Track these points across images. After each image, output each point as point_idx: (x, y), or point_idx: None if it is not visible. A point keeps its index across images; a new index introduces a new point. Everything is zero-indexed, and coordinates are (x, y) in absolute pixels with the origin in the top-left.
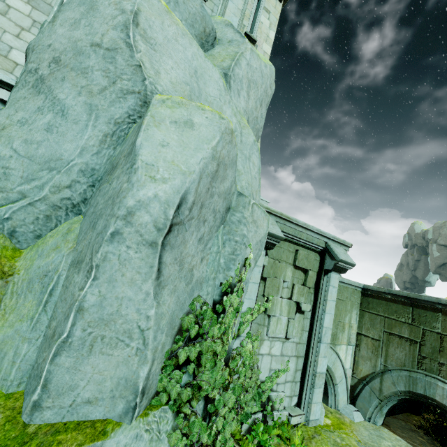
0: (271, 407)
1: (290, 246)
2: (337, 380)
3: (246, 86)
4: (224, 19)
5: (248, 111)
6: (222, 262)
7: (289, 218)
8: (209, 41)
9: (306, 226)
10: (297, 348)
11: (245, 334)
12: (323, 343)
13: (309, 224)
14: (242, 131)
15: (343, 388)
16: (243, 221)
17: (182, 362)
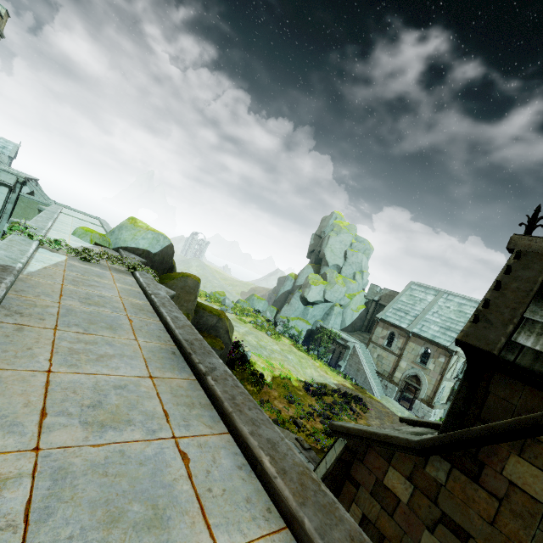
0: None
1: None
2: None
3: None
4: None
5: None
6: None
7: None
8: None
9: None
10: None
11: None
12: None
13: None
14: None
15: None
16: None
17: None
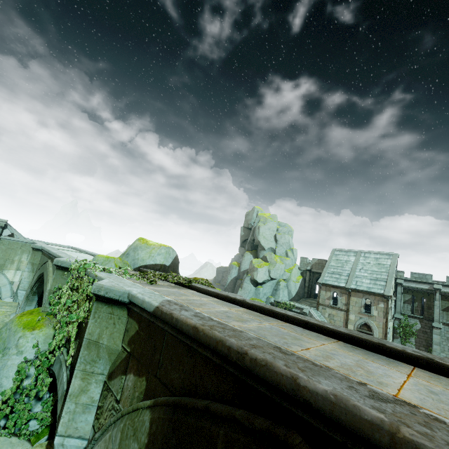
0: None
1: None
2: (1, 285)
3: None
4: None
5: None
6: None
7: None
8: None
9: None
10: None
11: None
12: None
13: None
14: None
15: (7, 289)
16: None
17: None
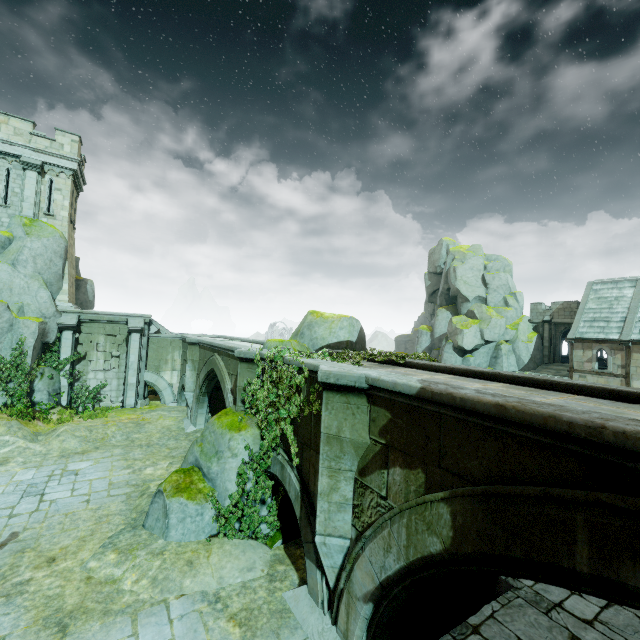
0: (100, 401)
1: (101, 325)
2: (162, 389)
3: (32, 261)
4: (19, 220)
5: (39, 270)
6: (14, 342)
7: (89, 312)
8: (6, 244)
9: (105, 313)
10: (117, 374)
11: (67, 369)
12: (131, 369)
13: (108, 312)
14: (29, 286)
15: (168, 393)
16: (20, 327)
17: (2, 373)
